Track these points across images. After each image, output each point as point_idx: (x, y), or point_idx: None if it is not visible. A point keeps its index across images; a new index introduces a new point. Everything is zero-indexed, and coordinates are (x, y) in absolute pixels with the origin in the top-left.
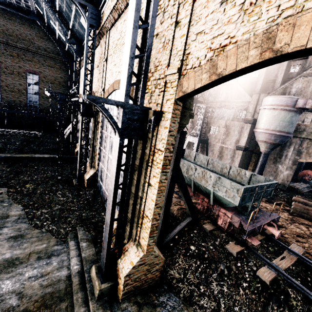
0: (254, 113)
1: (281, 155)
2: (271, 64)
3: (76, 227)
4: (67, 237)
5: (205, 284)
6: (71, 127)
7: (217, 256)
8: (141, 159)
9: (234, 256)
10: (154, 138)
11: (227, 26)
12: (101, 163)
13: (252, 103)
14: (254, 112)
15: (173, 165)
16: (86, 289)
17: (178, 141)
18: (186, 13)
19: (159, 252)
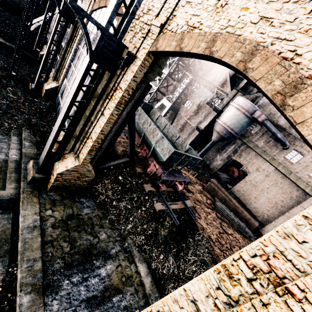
0: (226, 106)
1: (224, 148)
2: (209, 60)
3: (22, 127)
4: (10, 131)
5: (118, 201)
6: (43, 21)
7: (135, 189)
8: (104, 90)
9: (146, 192)
10: (121, 76)
11: (203, 12)
12: (67, 80)
13: (229, 96)
14: (225, 105)
15: (130, 109)
16: (20, 176)
17: (142, 90)
18: None
19: (92, 170)
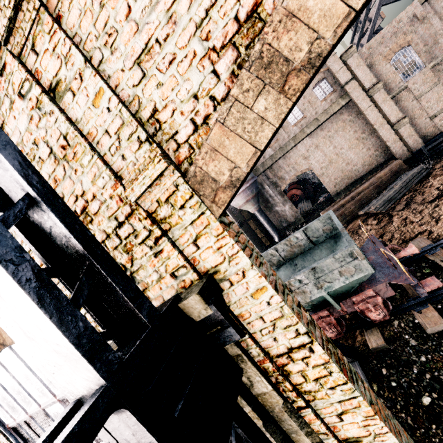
0: None
1: (266, 199)
2: None
3: None
4: None
5: None
6: None
7: None
8: (268, 423)
9: None
10: (246, 343)
11: None
12: None
13: None
14: None
15: None
16: None
17: None
18: (60, 52)
19: None
